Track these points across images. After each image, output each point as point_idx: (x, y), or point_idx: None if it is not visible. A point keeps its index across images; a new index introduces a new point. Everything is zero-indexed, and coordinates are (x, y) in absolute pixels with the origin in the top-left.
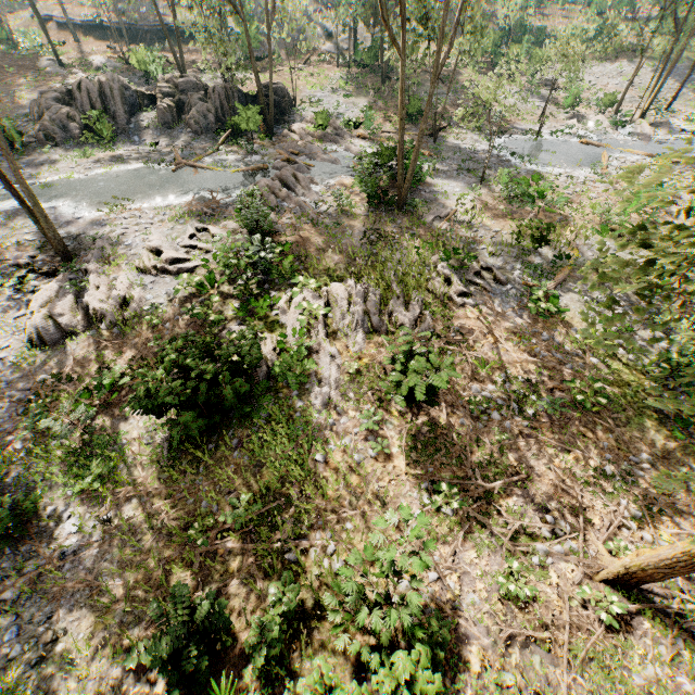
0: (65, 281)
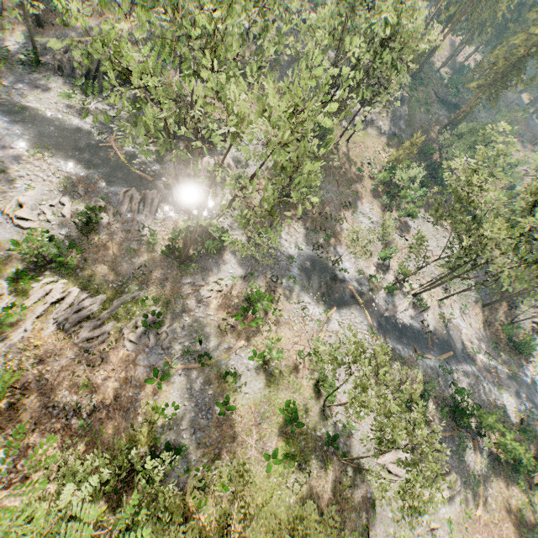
0: None
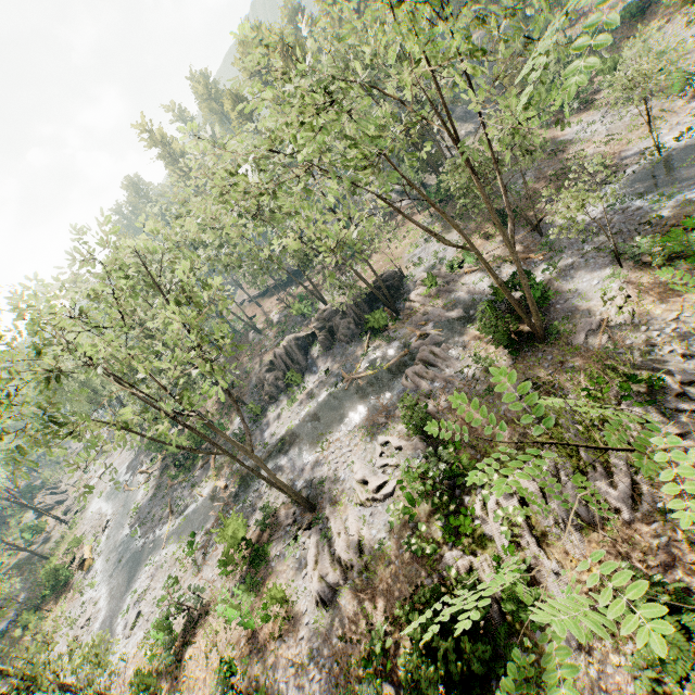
0: (318, 532)
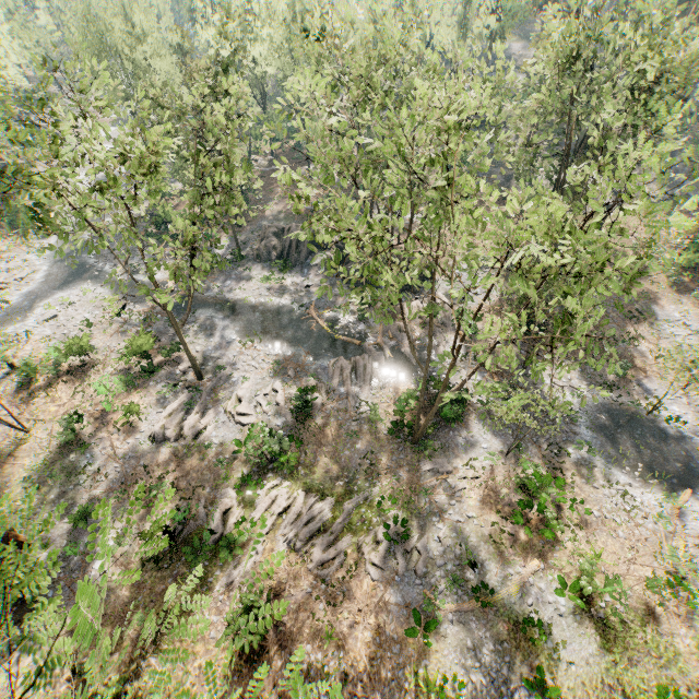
0: (190, 396)
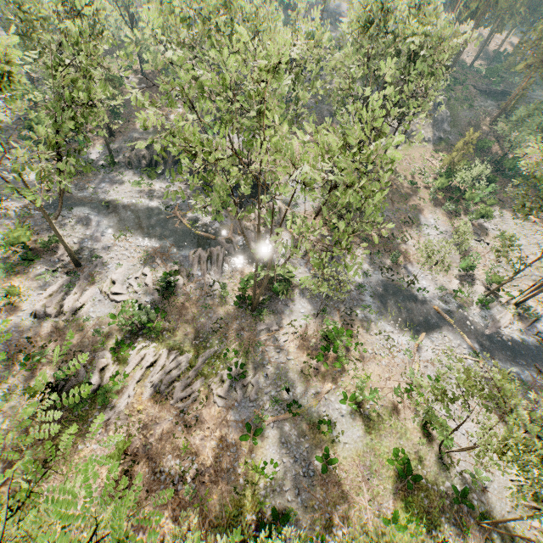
0: (68, 280)
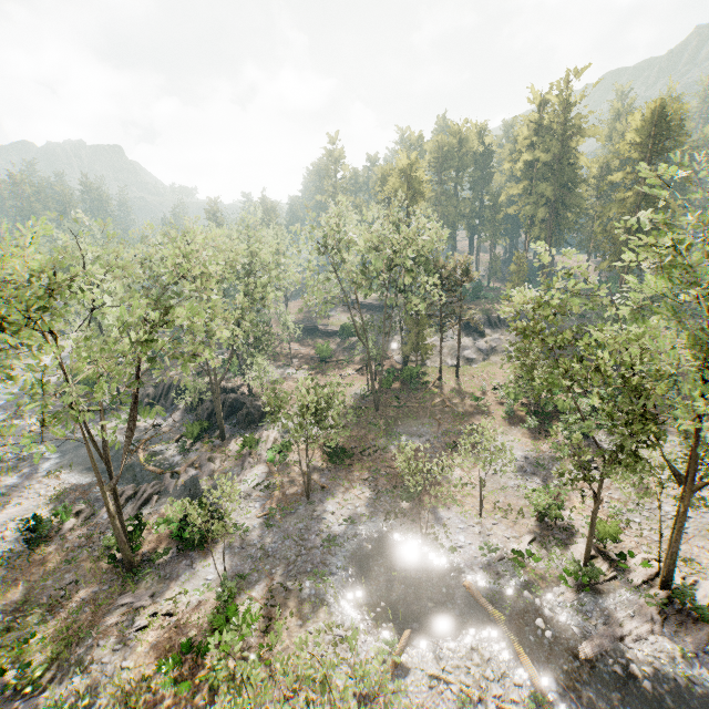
0: None
